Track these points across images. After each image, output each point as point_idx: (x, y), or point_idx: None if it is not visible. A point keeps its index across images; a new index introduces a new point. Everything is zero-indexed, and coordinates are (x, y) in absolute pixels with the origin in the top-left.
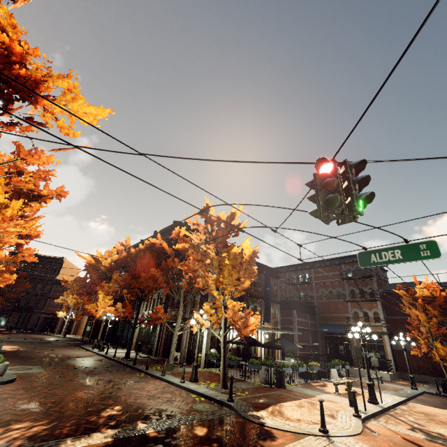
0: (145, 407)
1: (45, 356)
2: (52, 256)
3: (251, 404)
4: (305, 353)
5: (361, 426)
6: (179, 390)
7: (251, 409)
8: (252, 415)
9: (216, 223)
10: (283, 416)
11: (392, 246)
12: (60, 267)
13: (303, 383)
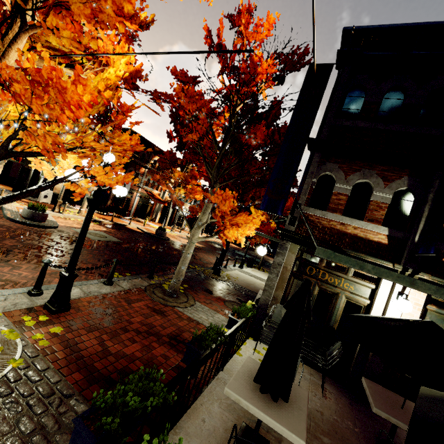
0: None
1: (174, 248)
2: None
3: None
4: None
5: None
6: None
7: None
8: None
9: None
10: None
11: None
12: None
13: None
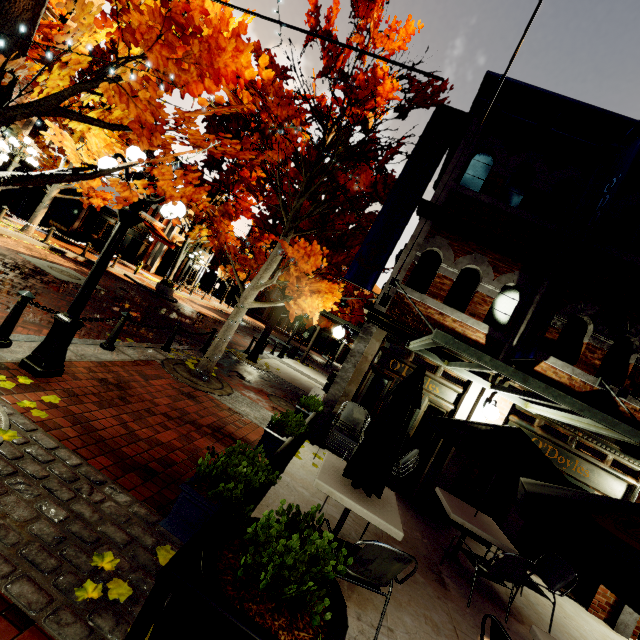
0: None
1: (187, 316)
2: None
3: None
4: None
5: None
6: None
7: None
8: None
9: None
10: None
11: None
12: None
13: None
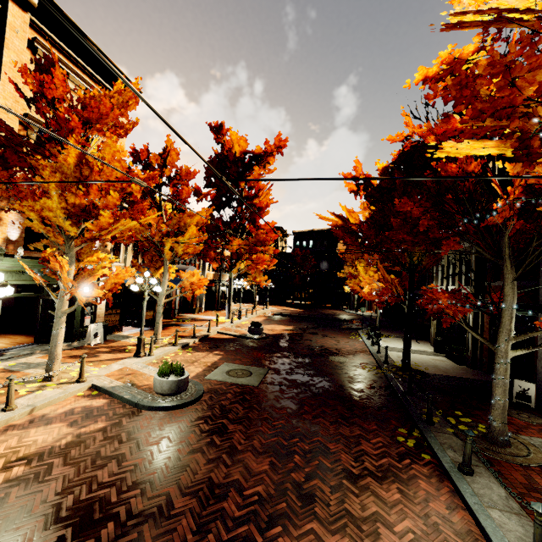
0: None
1: (298, 347)
2: (326, 229)
3: None
4: None
5: None
6: None
7: None
8: None
9: None
10: None
11: None
12: (336, 239)
13: None
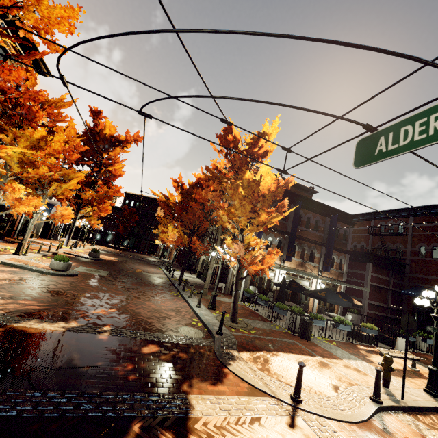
0: (135, 316)
1: (124, 267)
2: (152, 197)
3: (240, 343)
4: (378, 313)
5: (368, 414)
6: (188, 312)
7: (233, 347)
8: (226, 353)
9: (232, 145)
10: (267, 366)
11: (429, 108)
12: (157, 206)
13: (346, 342)
